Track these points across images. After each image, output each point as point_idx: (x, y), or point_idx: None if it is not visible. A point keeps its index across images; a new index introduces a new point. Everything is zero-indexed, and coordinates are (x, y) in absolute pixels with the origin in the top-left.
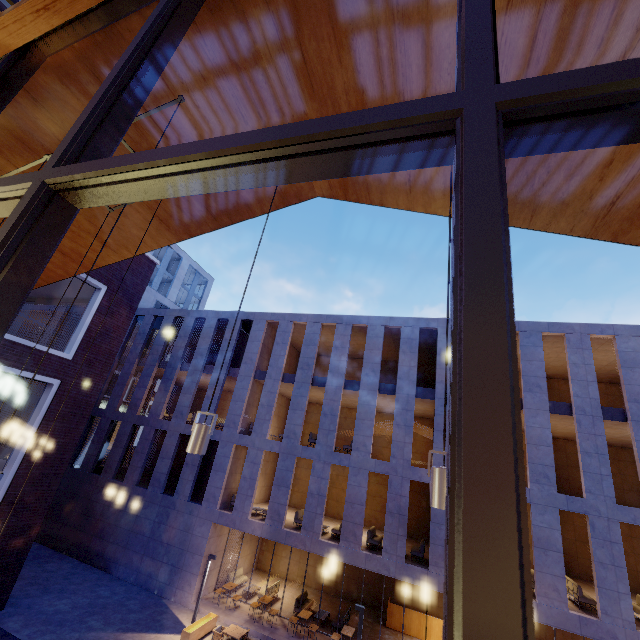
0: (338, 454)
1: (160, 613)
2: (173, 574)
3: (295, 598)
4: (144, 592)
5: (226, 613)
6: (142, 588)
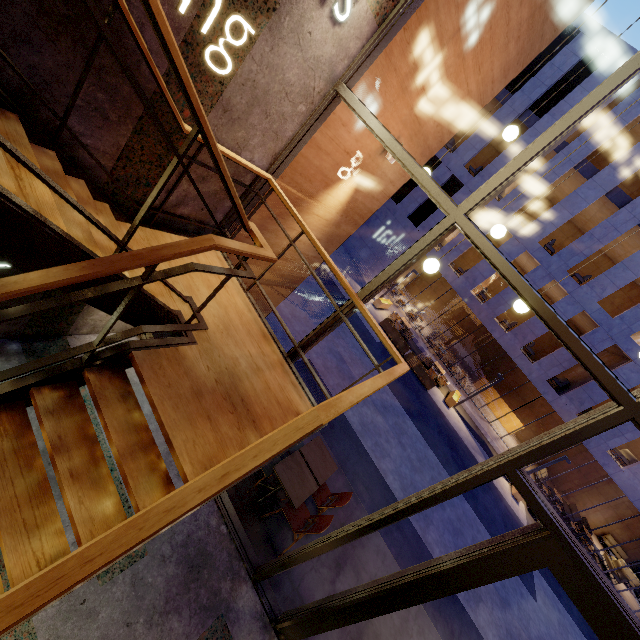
0: (569, 277)
1: (359, 275)
2: (371, 258)
3: (425, 327)
4: (348, 254)
5: (393, 305)
6: (346, 250)
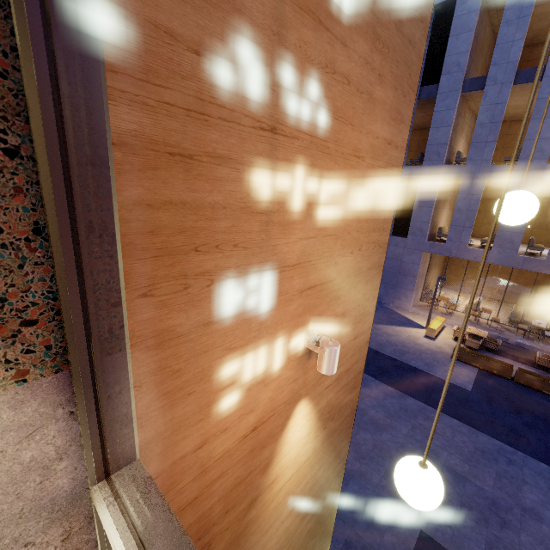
0: None
1: (390, 313)
2: (387, 289)
3: (495, 309)
4: None
5: (445, 317)
6: None
